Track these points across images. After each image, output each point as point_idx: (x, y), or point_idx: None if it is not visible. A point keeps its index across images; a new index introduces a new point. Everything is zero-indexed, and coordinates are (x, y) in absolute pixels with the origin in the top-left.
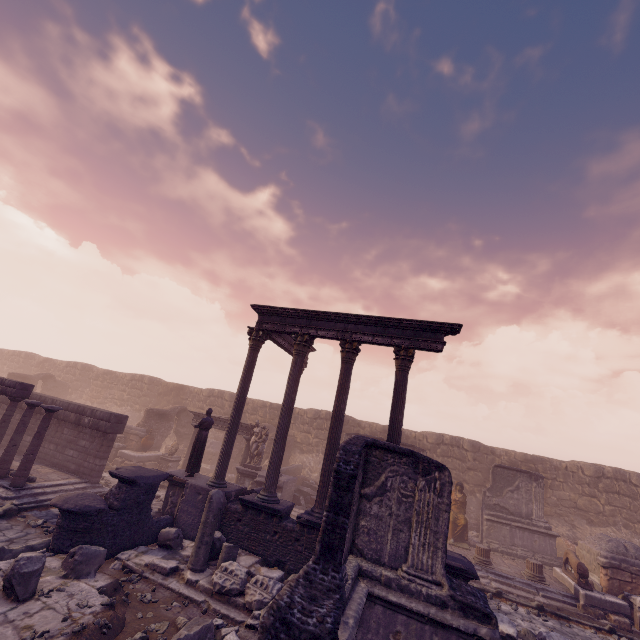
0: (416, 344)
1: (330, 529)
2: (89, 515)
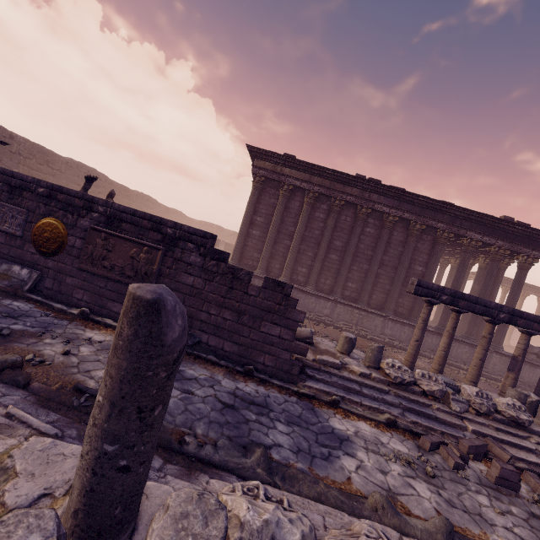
0: None
1: None
2: None
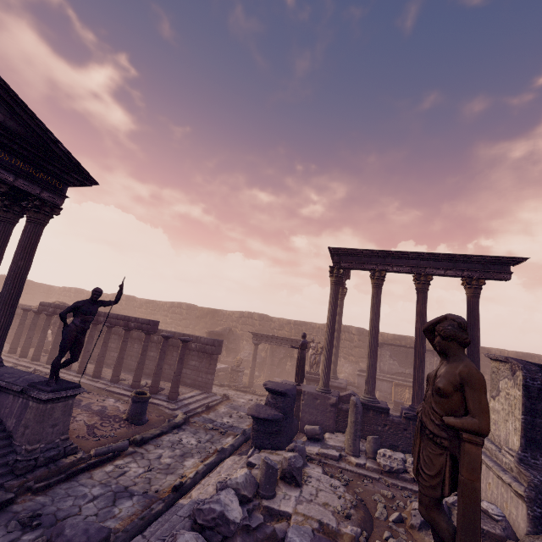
0: (486, 275)
1: (530, 428)
2: (279, 421)
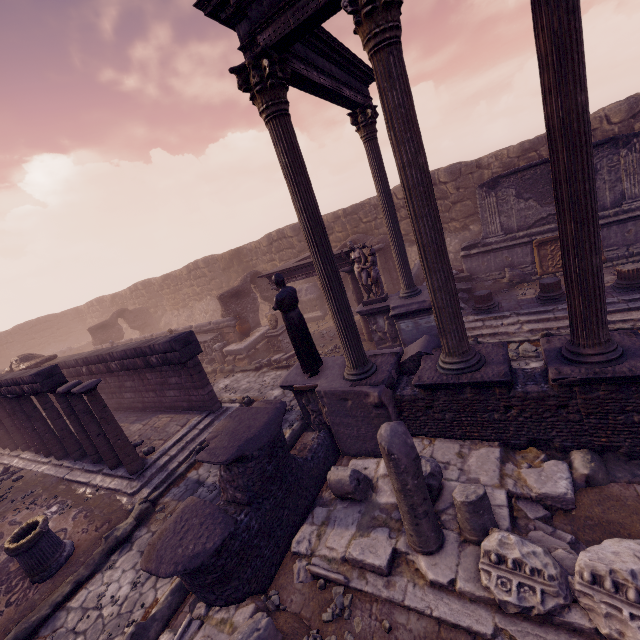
0: None
1: None
2: (206, 567)
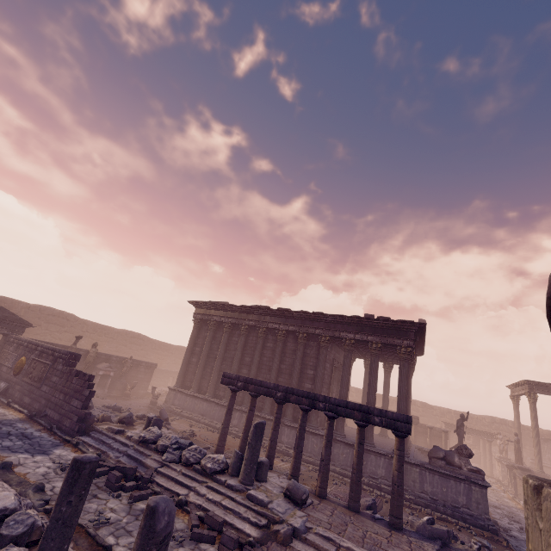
0: None
1: None
2: None
